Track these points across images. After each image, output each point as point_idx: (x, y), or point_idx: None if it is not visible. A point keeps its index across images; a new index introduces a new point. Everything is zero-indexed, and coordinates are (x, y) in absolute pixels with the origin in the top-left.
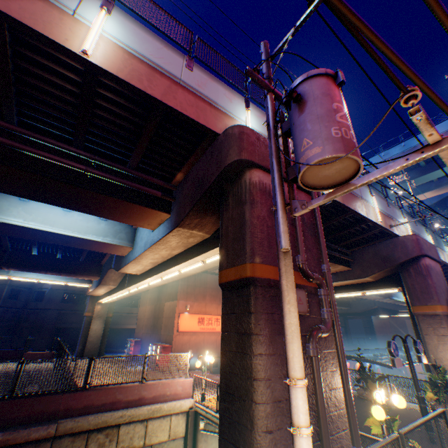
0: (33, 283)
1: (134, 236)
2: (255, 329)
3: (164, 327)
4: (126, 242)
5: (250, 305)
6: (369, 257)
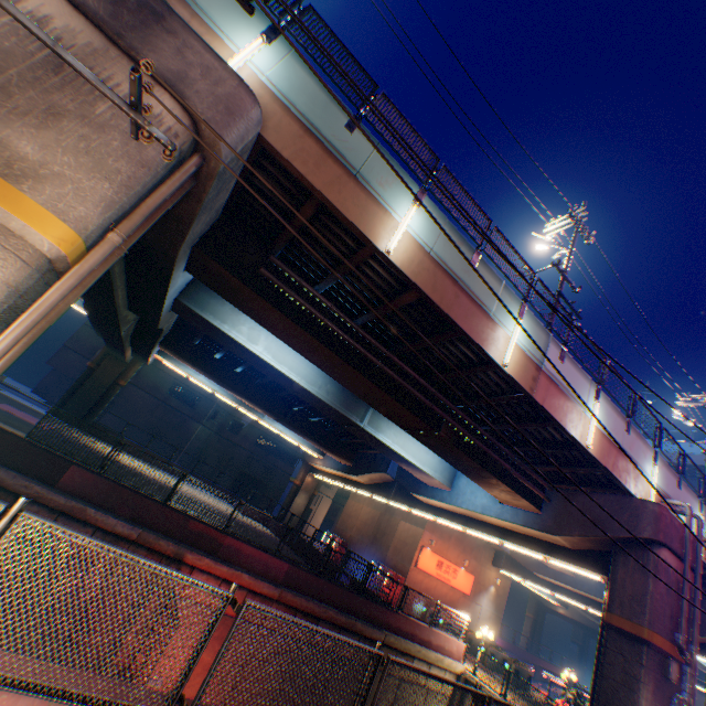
0: (232, 408)
1: (453, 477)
2: (643, 678)
3: (393, 549)
4: (447, 481)
5: (642, 659)
6: (701, 613)
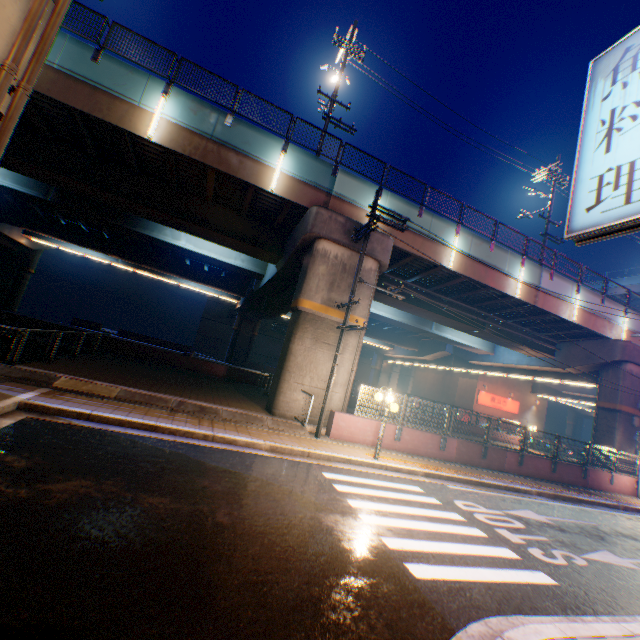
0: None
1: (494, 346)
2: (616, 426)
3: (457, 396)
4: (490, 350)
5: (615, 418)
6: None
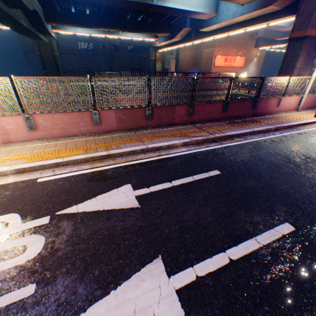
0: (108, 40)
1: (217, 7)
2: (300, 55)
3: (203, 65)
4: (213, 12)
5: (302, 47)
6: None
